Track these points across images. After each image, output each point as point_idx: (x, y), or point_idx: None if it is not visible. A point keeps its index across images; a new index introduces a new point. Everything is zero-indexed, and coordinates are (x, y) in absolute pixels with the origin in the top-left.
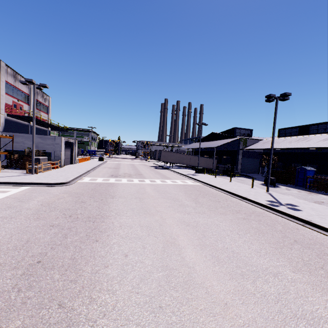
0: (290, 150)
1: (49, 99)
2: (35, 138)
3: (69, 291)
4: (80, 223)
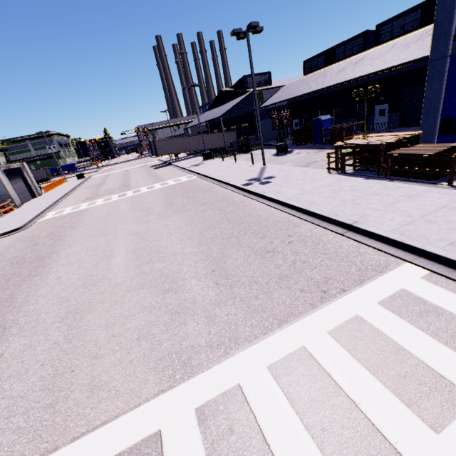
0: (315, 94)
1: None
2: None
3: (4, 312)
4: (26, 266)
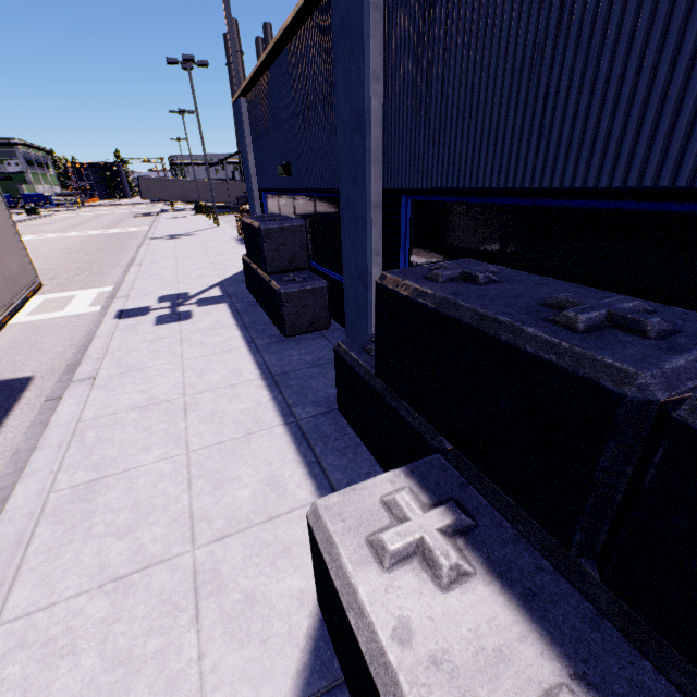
0: None
1: None
2: None
3: None
4: None
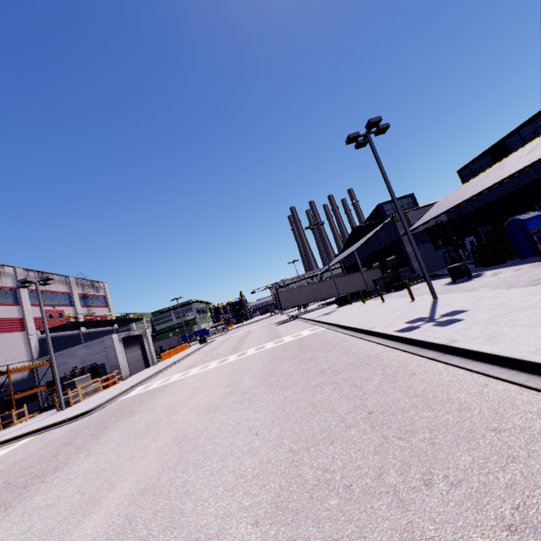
0: (491, 198)
1: (104, 286)
2: (78, 350)
3: None
4: (3, 496)
